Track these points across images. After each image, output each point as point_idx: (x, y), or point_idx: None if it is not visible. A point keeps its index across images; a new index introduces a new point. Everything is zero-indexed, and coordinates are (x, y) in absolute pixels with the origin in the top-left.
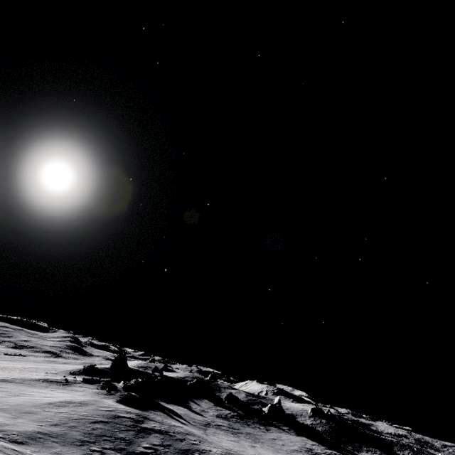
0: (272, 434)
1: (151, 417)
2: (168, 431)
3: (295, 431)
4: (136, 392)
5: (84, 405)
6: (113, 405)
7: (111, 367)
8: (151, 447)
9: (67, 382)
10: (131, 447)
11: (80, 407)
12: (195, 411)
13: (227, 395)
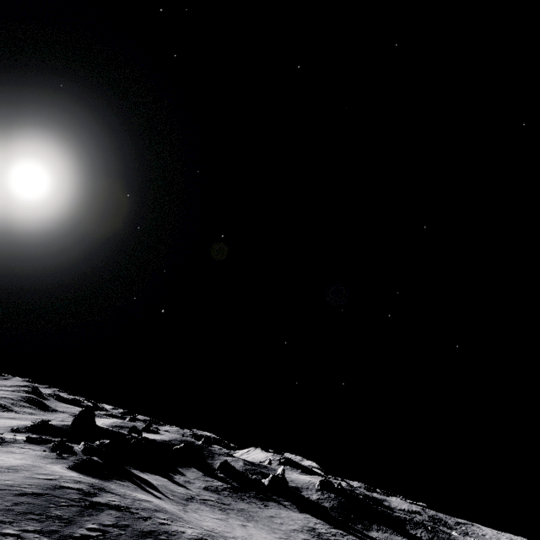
0: (270, 511)
1: (111, 489)
2: (129, 506)
3: (298, 507)
4: (101, 456)
5: (13, 471)
6: (58, 472)
7: (72, 424)
8: (99, 528)
9: (3, 442)
10: (68, 529)
11: (6, 474)
12: (178, 483)
13: (221, 463)
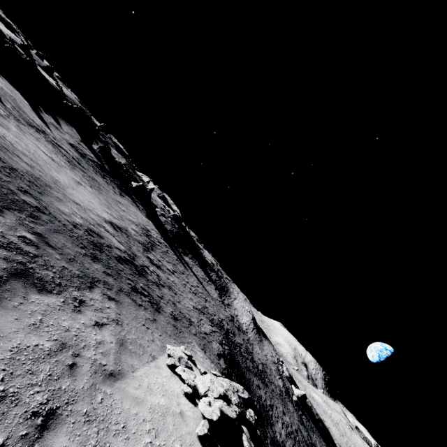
0: (122, 200)
1: None
2: None
3: (147, 214)
4: None
5: None
6: None
7: None
8: None
9: None
10: None
11: None
12: (41, 117)
13: (104, 147)
